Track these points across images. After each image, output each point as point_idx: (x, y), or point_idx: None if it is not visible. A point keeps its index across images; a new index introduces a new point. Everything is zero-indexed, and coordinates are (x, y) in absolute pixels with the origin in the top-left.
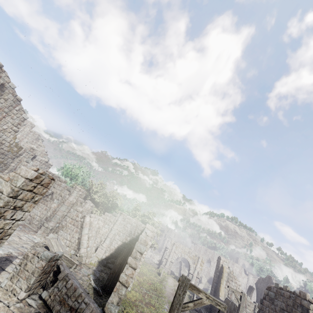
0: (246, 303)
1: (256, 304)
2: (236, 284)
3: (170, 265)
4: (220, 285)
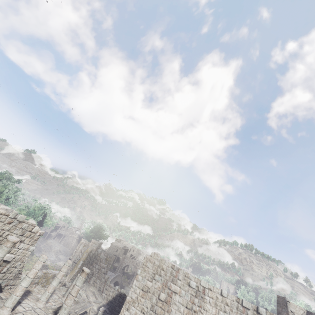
0: (104, 287)
1: (115, 288)
2: (100, 266)
3: (73, 266)
4: (75, 266)
